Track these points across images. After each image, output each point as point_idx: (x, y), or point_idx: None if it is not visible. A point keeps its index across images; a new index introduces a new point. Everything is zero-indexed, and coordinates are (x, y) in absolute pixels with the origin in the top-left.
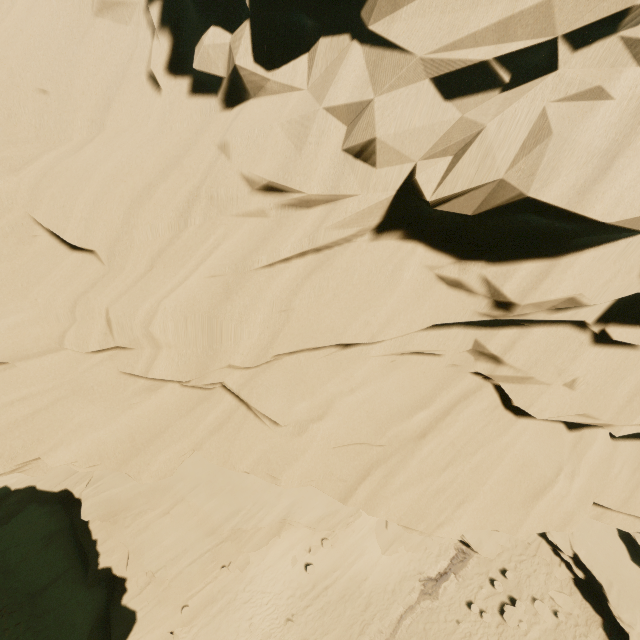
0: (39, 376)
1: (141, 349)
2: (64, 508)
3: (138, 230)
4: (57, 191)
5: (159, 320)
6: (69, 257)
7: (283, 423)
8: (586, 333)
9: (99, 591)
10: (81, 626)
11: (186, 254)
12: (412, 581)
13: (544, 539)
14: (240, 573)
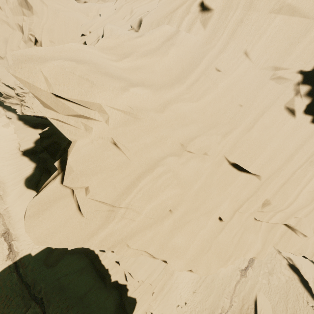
0: (236, 224)
1: (269, 212)
2: (85, 255)
3: (284, 171)
4: (245, 150)
5: (293, 206)
6: (241, 175)
7: (311, 237)
8: None
9: (114, 292)
10: (110, 308)
11: (298, 180)
12: (236, 271)
13: (278, 251)
14: (171, 276)
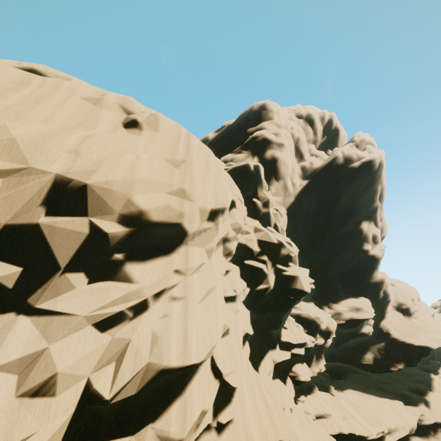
0: None
1: None
2: None
3: None
4: None
5: None
6: None
7: None
8: (213, 431)
9: None
10: None
11: None
12: None
13: None
14: None
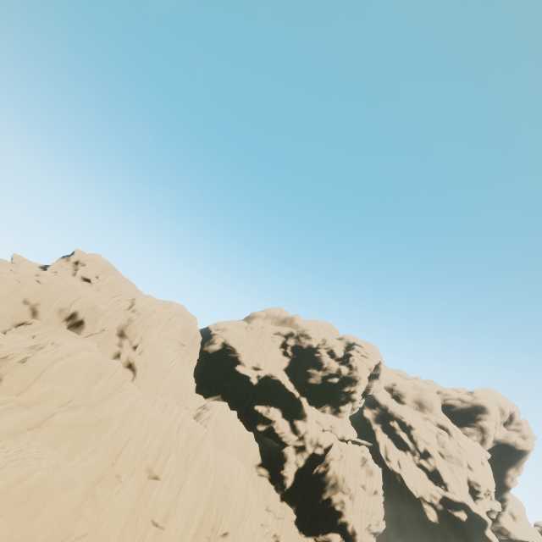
0: None
1: None
2: None
3: None
4: None
5: None
6: None
7: None
8: None
9: None
10: None
11: None
12: None
13: None
14: None
